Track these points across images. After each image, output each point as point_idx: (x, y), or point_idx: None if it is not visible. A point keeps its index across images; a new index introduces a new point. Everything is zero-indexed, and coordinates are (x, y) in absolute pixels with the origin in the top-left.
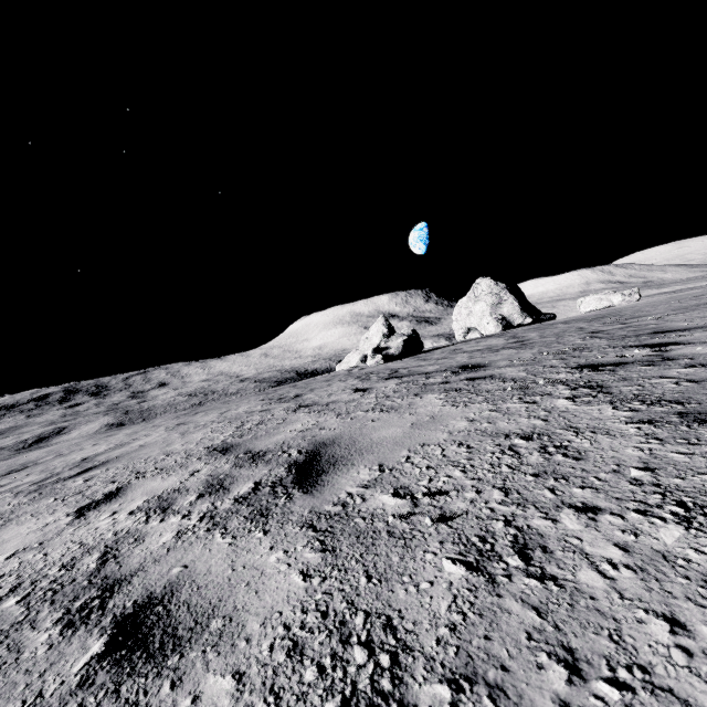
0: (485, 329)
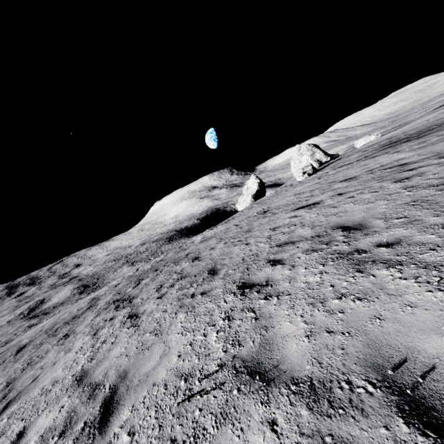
0: None
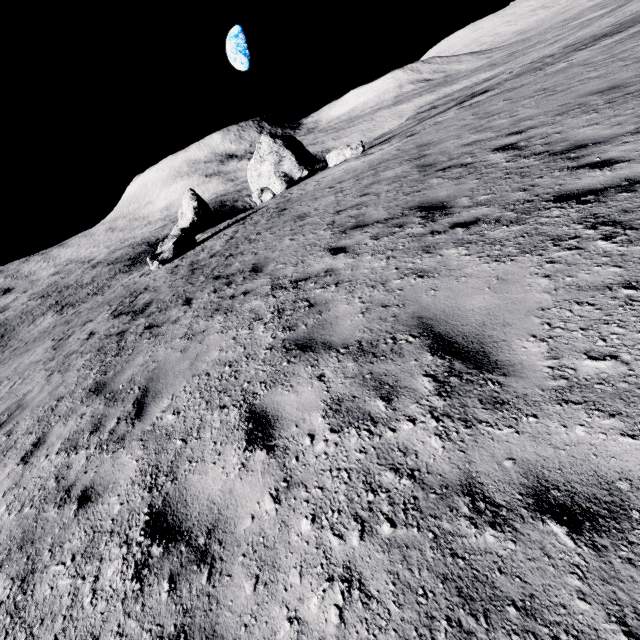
0: (274, 188)
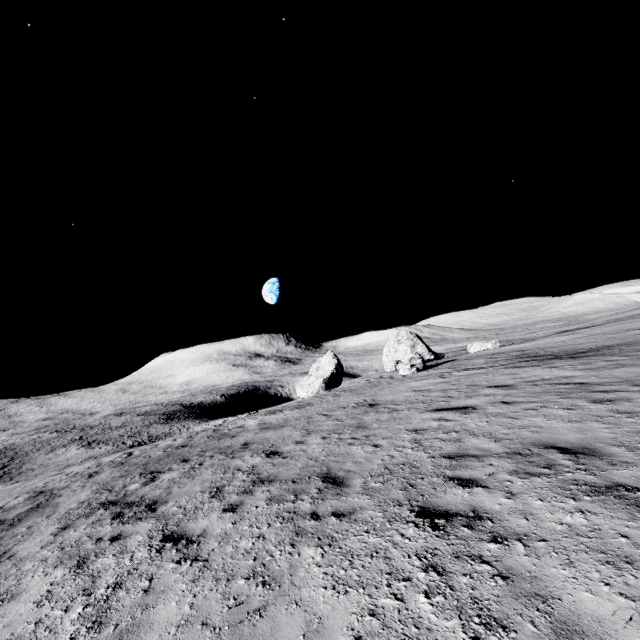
0: None
